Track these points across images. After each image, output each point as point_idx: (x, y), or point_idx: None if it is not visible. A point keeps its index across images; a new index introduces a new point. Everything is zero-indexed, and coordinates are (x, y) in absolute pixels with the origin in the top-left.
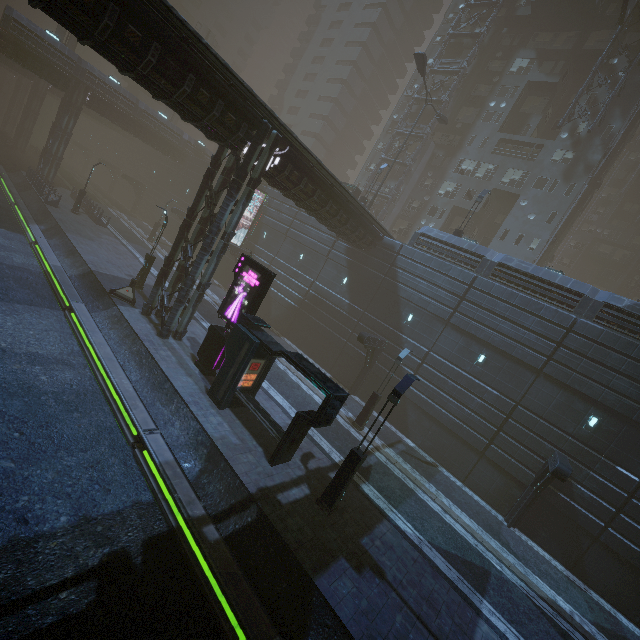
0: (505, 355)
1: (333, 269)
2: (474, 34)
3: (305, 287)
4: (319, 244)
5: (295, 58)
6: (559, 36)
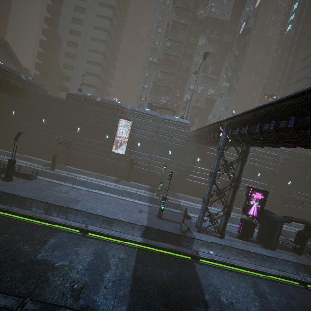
0: (265, 172)
1: (190, 155)
2: (184, 24)
3: (178, 167)
4: (179, 145)
5: (54, 1)
6: (213, 32)
